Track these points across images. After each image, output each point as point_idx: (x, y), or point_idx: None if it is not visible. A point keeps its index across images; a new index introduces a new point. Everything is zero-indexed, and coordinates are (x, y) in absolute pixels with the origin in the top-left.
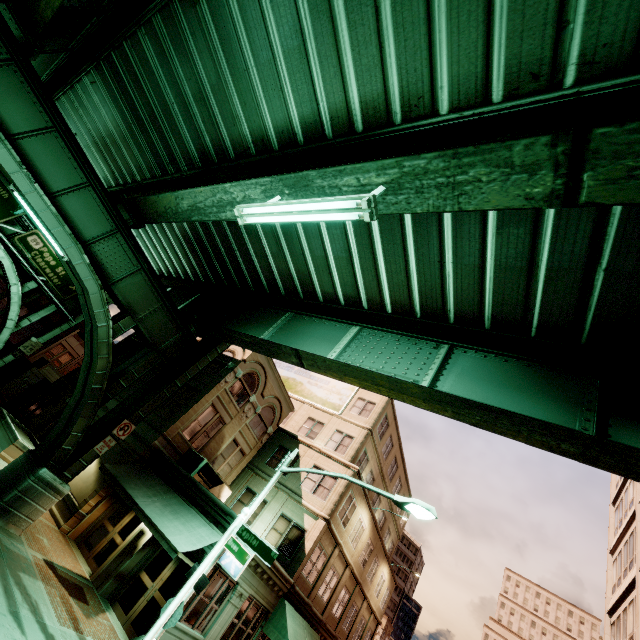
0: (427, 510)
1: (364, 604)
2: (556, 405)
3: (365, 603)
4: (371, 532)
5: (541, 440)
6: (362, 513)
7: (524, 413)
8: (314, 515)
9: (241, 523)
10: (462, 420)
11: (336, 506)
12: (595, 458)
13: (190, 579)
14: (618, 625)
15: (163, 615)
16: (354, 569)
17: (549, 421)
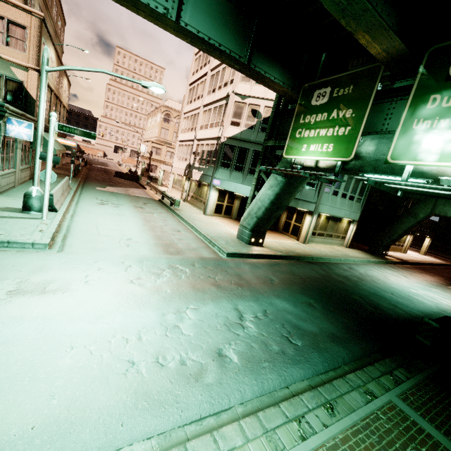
0: (162, 89)
1: (61, 106)
2: (238, 40)
3: (62, 106)
4: (57, 62)
5: (228, 62)
6: (51, 52)
7: (225, 45)
8: (22, 67)
9: (57, 123)
10: (194, 46)
11: (39, 57)
12: (244, 72)
13: (49, 161)
14: (193, 90)
15: (47, 180)
16: (55, 92)
17: (234, 51)
